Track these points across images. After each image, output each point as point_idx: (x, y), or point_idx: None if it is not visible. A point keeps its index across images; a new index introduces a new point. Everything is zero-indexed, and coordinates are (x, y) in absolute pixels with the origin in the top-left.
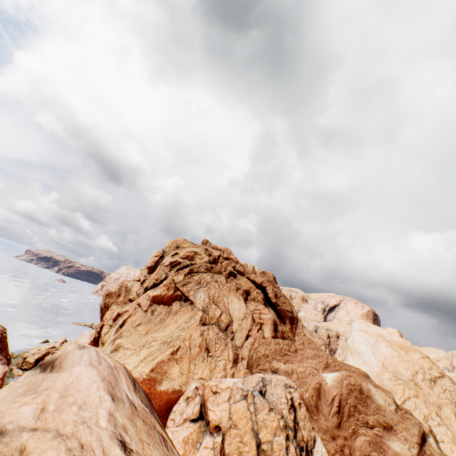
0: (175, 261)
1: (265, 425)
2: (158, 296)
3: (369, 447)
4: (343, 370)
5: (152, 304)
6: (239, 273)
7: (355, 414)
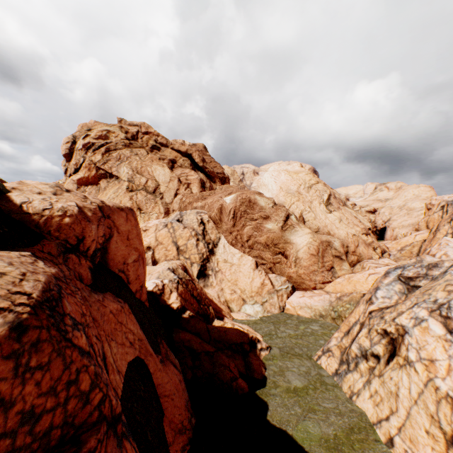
0: (88, 143)
1: (181, 237)
2: (83, 179)
3: (252, 231)
4: (238, 192)
5: (80, 187)
6: (162, 146)
7: (244, 216)
